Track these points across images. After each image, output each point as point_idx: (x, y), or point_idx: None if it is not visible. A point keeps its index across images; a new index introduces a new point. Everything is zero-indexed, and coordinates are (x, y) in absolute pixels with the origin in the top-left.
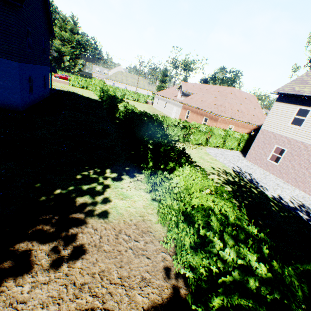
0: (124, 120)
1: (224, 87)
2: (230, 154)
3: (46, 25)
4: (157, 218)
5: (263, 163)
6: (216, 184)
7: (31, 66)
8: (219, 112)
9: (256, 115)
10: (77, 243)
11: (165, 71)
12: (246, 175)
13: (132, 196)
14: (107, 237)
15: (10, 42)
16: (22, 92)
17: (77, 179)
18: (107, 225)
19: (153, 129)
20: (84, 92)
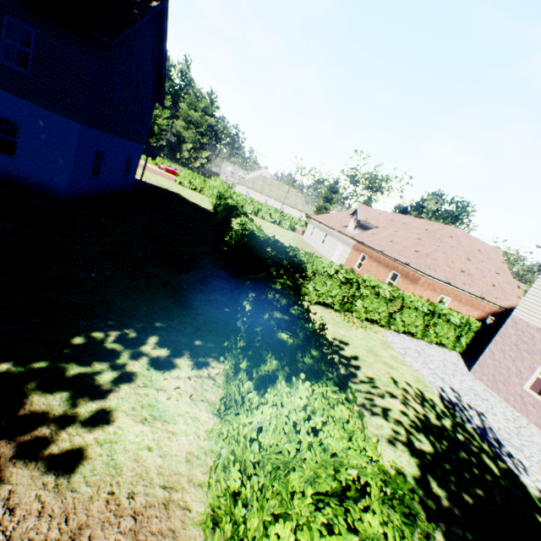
0: (235, 247)
1: (438, 224)
2: (437, 355)
3: (154, 87)
4: (208, 504)
5: (512, 392)
6: (396, 427)
7: (107, 136)
8: (422, 266)
9: (499, 286)
10: None
11: (335, 185)
12: (470, 415)
13: (175, 416)
14: None
15: (79, 92)
16: (76, 172)
17: (71, 344)
18: (54, 500)
19: (274, 270)
20: (194, 195)
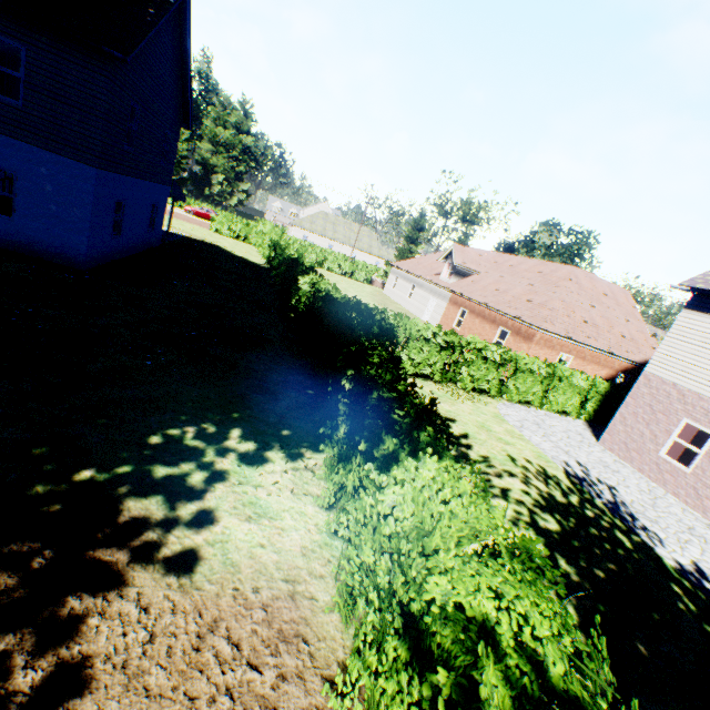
0: (307, 313)
1: (554, 264)
2: (560, 425)
3: (177, 107)
4: (333, 593)
5: (647, 460)
6: (518, 507)
7: (127, 180)
8: (537, 320)
9: (630, 336)
10: (76, 649)
11: (420, 220)
12: (600, 490)
13: (281, 512)
14: (169, 641)
15: (90, 126)
16: (94, 231)
17: (149, 445)
18: (183, 598)
19: (365, 341)
20: (237, 246)
